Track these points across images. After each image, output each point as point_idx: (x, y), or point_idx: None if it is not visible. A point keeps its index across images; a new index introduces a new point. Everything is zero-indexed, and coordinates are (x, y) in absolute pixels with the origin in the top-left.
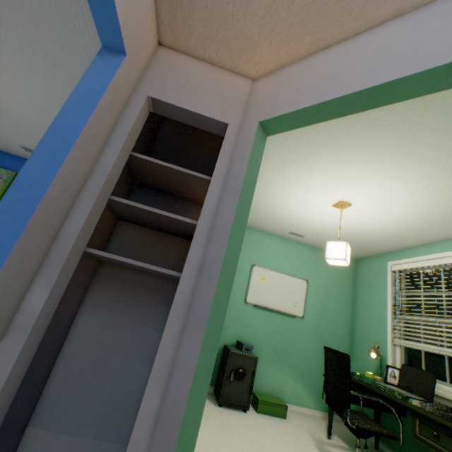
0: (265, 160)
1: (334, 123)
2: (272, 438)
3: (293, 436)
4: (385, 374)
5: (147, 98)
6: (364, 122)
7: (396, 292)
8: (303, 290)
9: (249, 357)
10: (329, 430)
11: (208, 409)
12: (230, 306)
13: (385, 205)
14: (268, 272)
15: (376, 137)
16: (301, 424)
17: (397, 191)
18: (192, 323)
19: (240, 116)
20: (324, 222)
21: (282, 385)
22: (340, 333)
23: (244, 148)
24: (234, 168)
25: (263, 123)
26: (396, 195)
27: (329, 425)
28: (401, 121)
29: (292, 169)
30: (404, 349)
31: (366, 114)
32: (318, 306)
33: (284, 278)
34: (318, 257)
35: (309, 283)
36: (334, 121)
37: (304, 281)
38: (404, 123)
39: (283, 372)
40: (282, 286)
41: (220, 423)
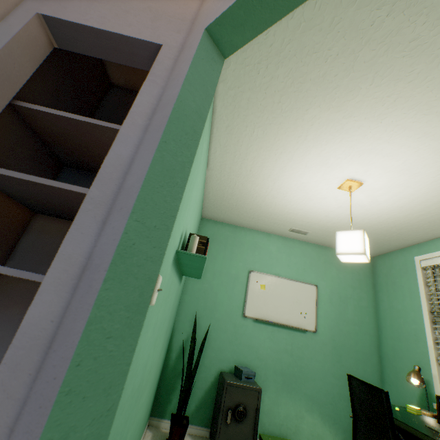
0: (244, 133)
1: (329, 53)
2: None
3: None
4: (436, 410)
5: (36, 17)
6: (374, 42)
7: (432, 294)
8: (312, 298)
9: (250, 388)
10: None
11: None
12: (225, 321)
13: (409, 179)
14: (268, 278)
15: (394, 66)
16: None
17: (427, 156)
18: (34, 402)
19: (182, 36)
20: (329, 212)
21: (296, 423)
22: (364, 350)
23: (181, 68)
24: (165, 97)
25: (212, 31)
26: (424, 161)
27: None
28: (434, 27)
29: (280, 142)
30: None
31: (376, 26)
32: (333, 316)
33: (289, 284)
34: (326, 257)
35: (319, 289)
36: (329, 50)
37: (313, 286)
38: (439, 30)
39: (297, 405)
40: (287, 294)
41: None
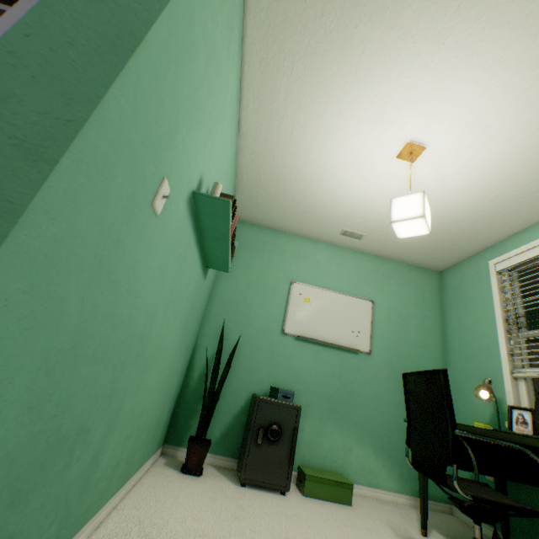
0: (282, 71)
1: None
2: (324, 532)
3: (362, 530)
4: (508, 421)
5: None
6: None
7: (508, 301)
8: (367, 315)
9: (287, 406)
10: (423, 521)
11: (220, 489)
12: (261, 338)
13: (480, 137)
14: (314, 290)
15: None
16: (376, 513)
17: (499, 97)
18: None
19: None
20: (388, 199)
21: (344, 456)
22: None
23: None
24: None
25: None
26: (497, 107)
27: (423, 512)
28: None
29: (325, 83)
30: (532, 383)
31: None
32: (392, 336)
33: (339, 299)
34: (385, 270)
35: (376, 305)
36: None
37: (368, 302)
38: None
39: (345, 435)
40: (337, 309)
41: (235, 508)
